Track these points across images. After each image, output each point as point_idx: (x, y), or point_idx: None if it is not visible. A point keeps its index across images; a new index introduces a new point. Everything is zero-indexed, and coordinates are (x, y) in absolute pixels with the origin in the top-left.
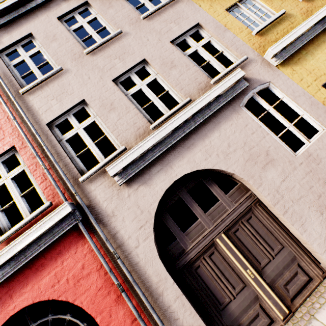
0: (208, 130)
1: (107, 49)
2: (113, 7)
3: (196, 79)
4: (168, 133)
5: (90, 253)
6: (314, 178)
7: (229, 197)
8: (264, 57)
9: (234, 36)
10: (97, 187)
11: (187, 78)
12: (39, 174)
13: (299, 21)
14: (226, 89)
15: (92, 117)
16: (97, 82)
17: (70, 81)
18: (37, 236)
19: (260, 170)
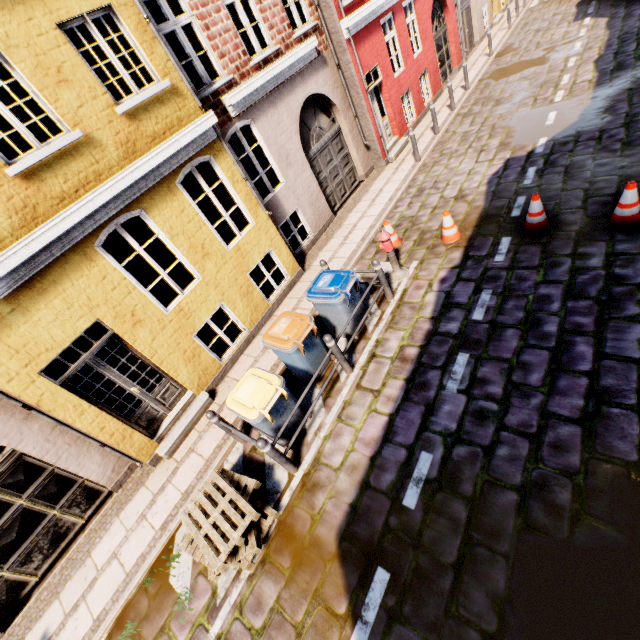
0: None
1: None
2: None
3: None
4: None
5: None
6: (481, 5)
7: None
8: None
9: None
10: None
11: None
12: None
13: None
14: None
15: None
16: None
17: None
18: None
19: None
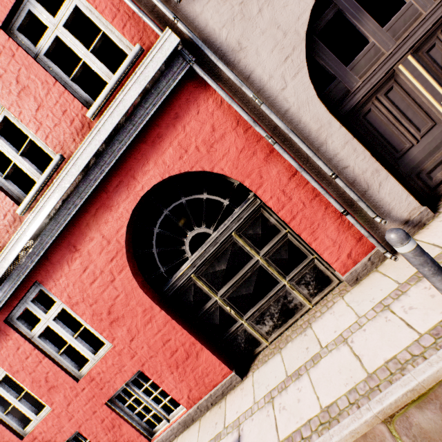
0: None
1: None
2: None
3: None
4: None
5: (218, 111)
6: None
7: None
8: None
9: None
10: (205, 6)
11: None
12: (106, 5)
13: None
14: None
15: None
16: None
17: None
18: (143, 89)
19: None
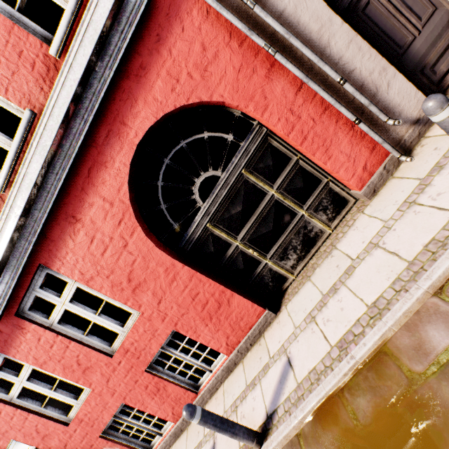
0: None
1: None
2: None
3: None
4: None
5: (206, 24)
6: None
7: None
8: None
9: None
10: None
11: None
12: None
13: None
14: None
15: None
16: None
17: None
18: (113, 3)
19: None
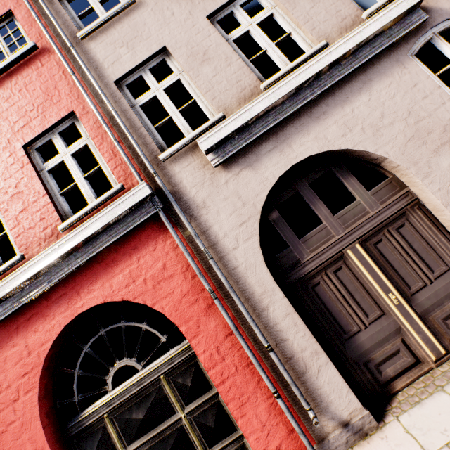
0: (351, 92)
1: None
2: None
3: (338, 11)
4: (290, 93)
5: (173, 252)
6: None
7: (373, 195)
8: None
9: None
10: (183, 168)
11: (323, 10)
12: (107, 150)
13: None
14: (390, 23)
15: (176, 74)
16: (183, 20)
17: (145, 20)
18: (108, 222)
19: (429, 154)
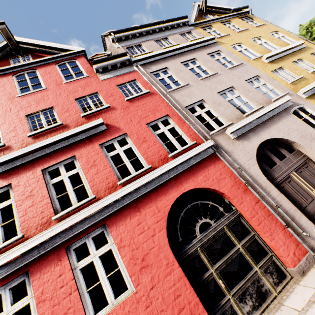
0: (275, 121)
1: (211, 79)
2: (210, 62)
3: (263, 98)
4: (257, 118)
5: (223, 168)
6: None
7: (293, 155)
8: (297, 94)
9: (278, 83)
10: (220, 138)
11: (258, 97)
12: (186, 129)
13: (311, 81)
14: (283, 103)
15: (208, 108)
16: (208, 92)
17: (193, 90)
18: (197, 153)
19: (309, 142)
